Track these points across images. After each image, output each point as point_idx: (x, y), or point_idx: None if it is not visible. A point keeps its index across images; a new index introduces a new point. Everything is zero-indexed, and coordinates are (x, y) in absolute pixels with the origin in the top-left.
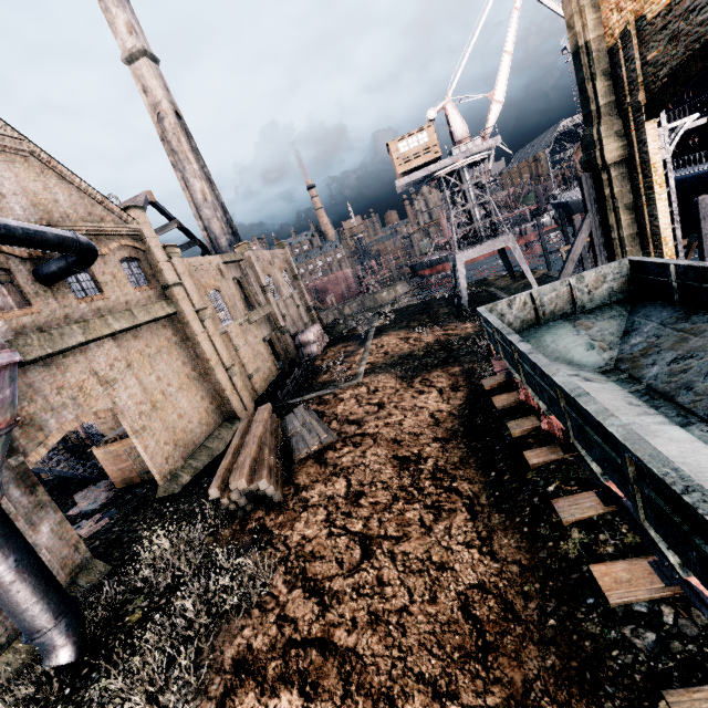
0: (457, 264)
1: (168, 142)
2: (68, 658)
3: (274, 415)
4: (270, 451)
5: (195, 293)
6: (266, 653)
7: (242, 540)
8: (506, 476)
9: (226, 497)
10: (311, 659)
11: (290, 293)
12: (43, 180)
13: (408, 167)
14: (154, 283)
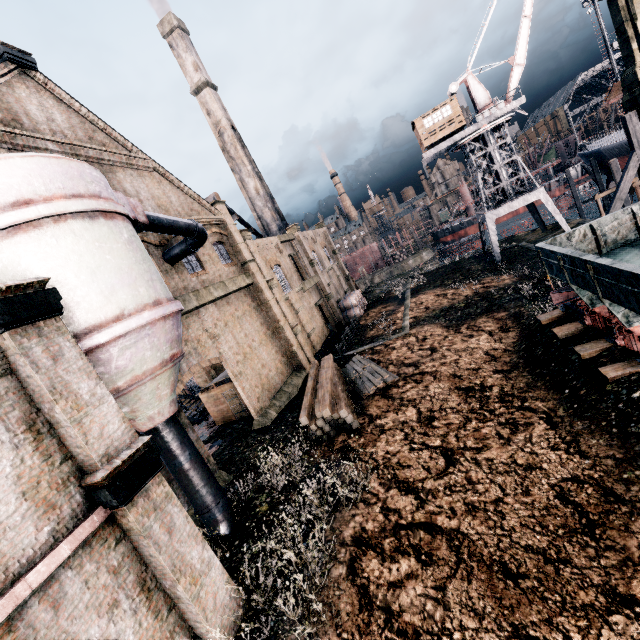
0: (487, 223)
1: (227, 151)
2: (225, 531)
3: (336, 364)
4: (341, 390)
5: (264, 267)
6: (378, 533)
7: (333, 457)
8: (581, 391)
9: (313, 424)
10: (420, 537)
11: (331, 265)
12: (162, 188)
13: (434, 140)
14: (235, 261)
